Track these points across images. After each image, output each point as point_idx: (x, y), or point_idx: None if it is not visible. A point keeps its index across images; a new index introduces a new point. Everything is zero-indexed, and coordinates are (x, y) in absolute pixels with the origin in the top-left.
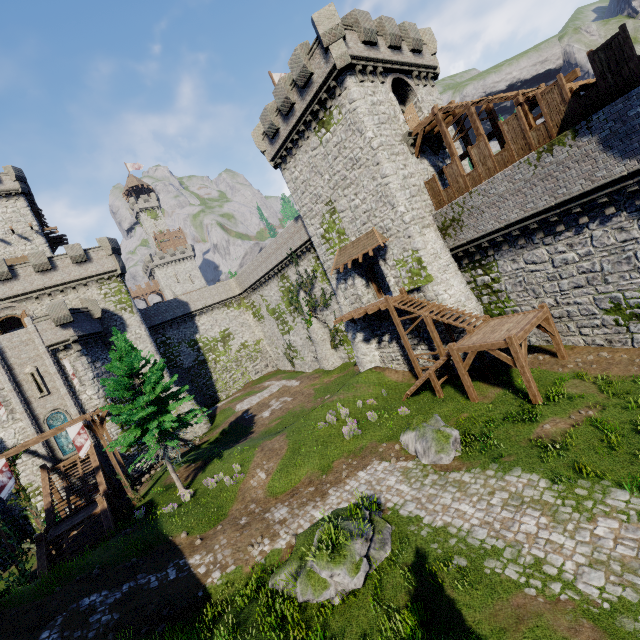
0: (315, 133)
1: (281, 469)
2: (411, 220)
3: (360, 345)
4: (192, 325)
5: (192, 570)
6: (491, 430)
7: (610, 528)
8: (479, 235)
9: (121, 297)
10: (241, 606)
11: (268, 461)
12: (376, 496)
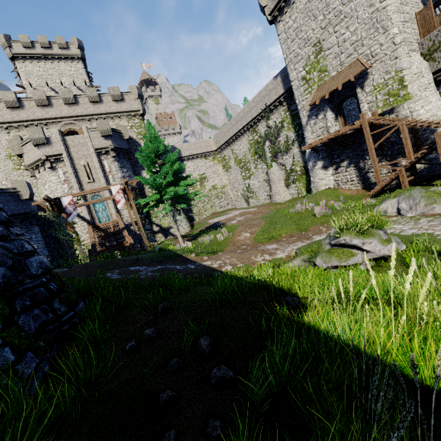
0: None
1: (263, 231)
2: (402, 41)
3: (318, 171)
4: None
5: (207, 265)
6: None
7: None
8: None
9: (141, 130)
10: None
11: (250, 228)
12: None
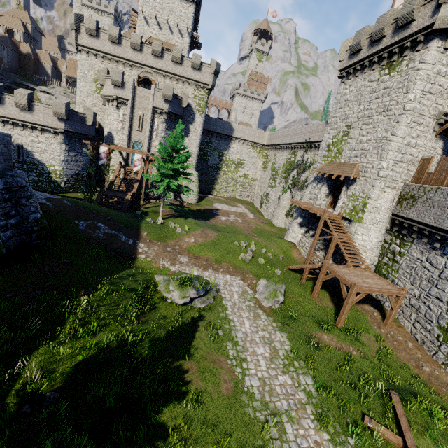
0: (380, 69)
1: (201, 245)
2: (383, 176)
3: (295, 224)
4: (227, 144)
5: (137, 247)
6: (301, 314)
7: (285, 381)
8: (417, 219)
9: (201, 103)
10: (141, 272)
11: (200, 237)
12: (222, 288)
